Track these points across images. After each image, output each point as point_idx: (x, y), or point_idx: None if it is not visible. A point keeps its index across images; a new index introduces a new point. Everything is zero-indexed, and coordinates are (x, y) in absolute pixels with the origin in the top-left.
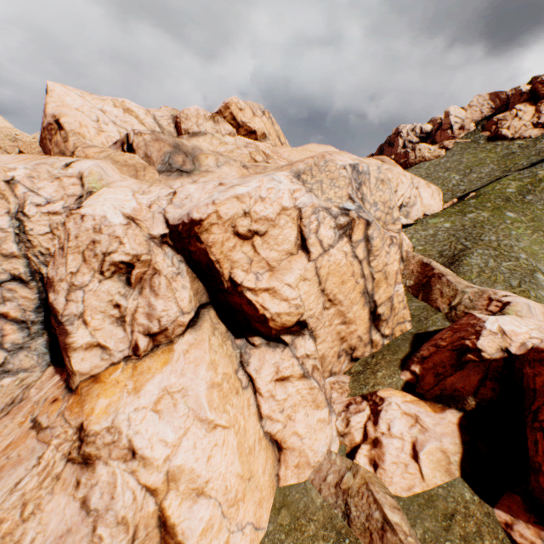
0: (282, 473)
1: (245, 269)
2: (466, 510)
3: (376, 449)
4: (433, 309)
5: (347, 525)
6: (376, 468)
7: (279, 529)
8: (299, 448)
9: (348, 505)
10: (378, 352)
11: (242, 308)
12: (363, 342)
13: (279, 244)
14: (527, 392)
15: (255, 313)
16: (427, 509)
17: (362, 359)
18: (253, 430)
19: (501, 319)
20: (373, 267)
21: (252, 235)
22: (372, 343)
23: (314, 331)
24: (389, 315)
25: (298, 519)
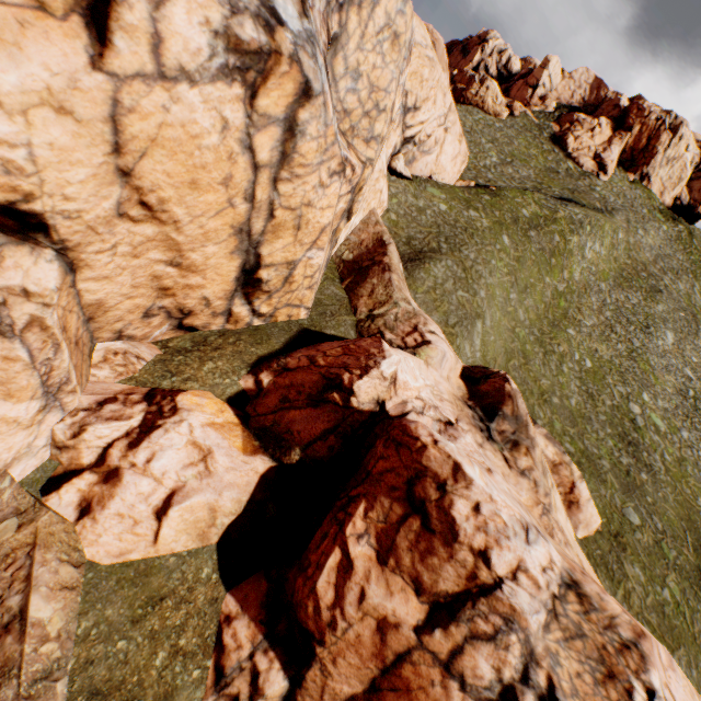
0: None
1: None
2: (188, 593)
3: (105, 486)
4: (350, 308)
5: None
6: (83, 516)
7: None
8: None
9: None
10: (236, 332)
11: None
12: (212, 309)
13: None
14: (361, 472)
15: None
16: (130, 588)
17: (204, 332)
18: None
19: (406, 363)
20: (282, 194)
21: None
22: (231, 317)
23: (73, 251)
24: (279, 289)
25: None
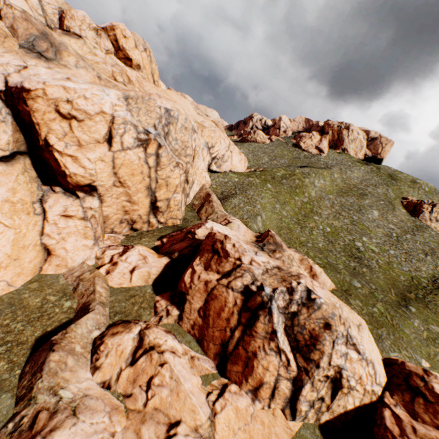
0: (45, 267)
1: (59, 137)
2: (143, 295)
3: (113, 266)
4: (198, 218)
5: (73, 292)
6: (107, 274)
7: (27, 289)
8: (64, 257)
9: (79, 285)
10: (153, 230)
11: (51, 164)
12: (143, 220)
13: (91, 132)
14: (198, 251)
15: (59, 168)
16: (124, 292)
17: (141, 231)
18: (33, 238)
19: (217, 224)
20: (159, 175)
21: (72, 118)
22: (150, 224)
23: (102, 197)
24: (166, 210)
25: (43, 287)
